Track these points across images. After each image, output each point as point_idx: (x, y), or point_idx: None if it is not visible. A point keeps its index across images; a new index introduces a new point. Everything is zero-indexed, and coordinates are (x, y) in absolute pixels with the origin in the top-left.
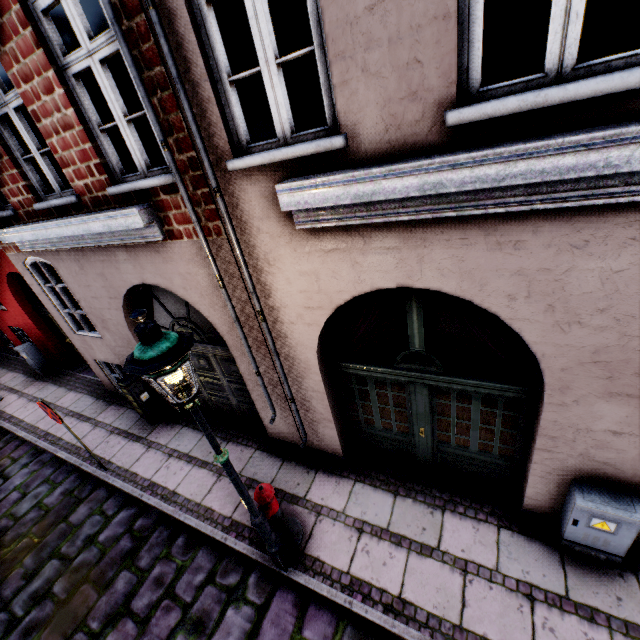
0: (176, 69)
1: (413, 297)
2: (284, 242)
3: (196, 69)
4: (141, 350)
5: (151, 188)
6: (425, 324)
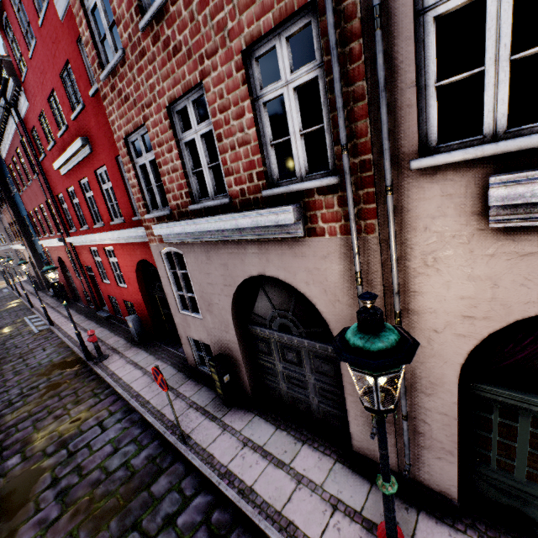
0: (385, 79)
1: None
2: (457, 242)
3: (403, 78)
4: (364, 339)
5: (306, 190)
6: None
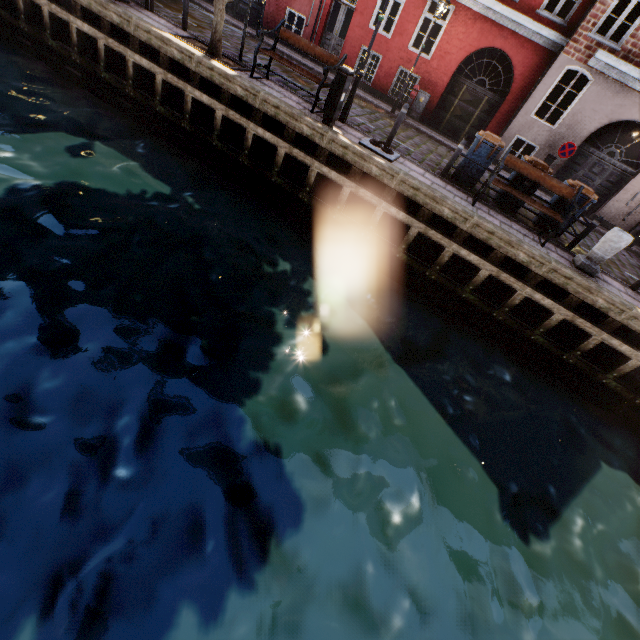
0: None
1: None
2: None
3: None
4: None
5: None
6: None
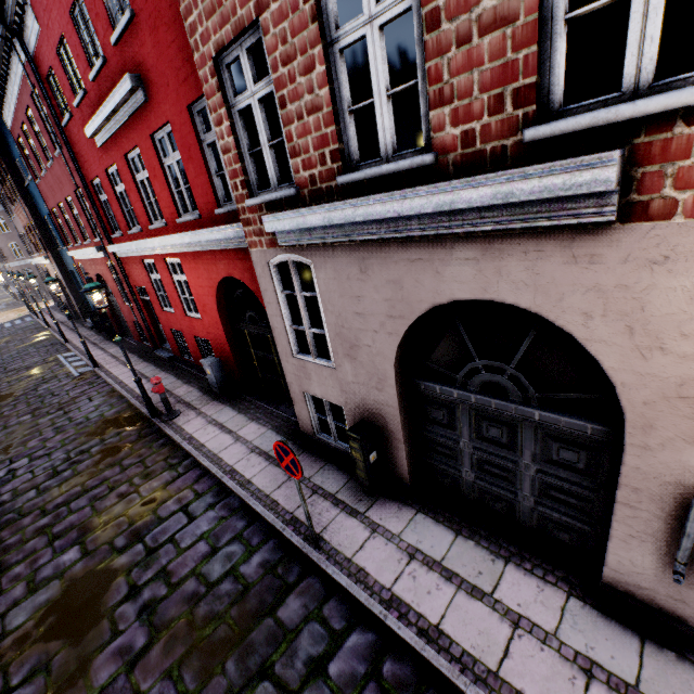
0: None
1: None
2: None
3: None
4: None
5: (652, 116)
6: None
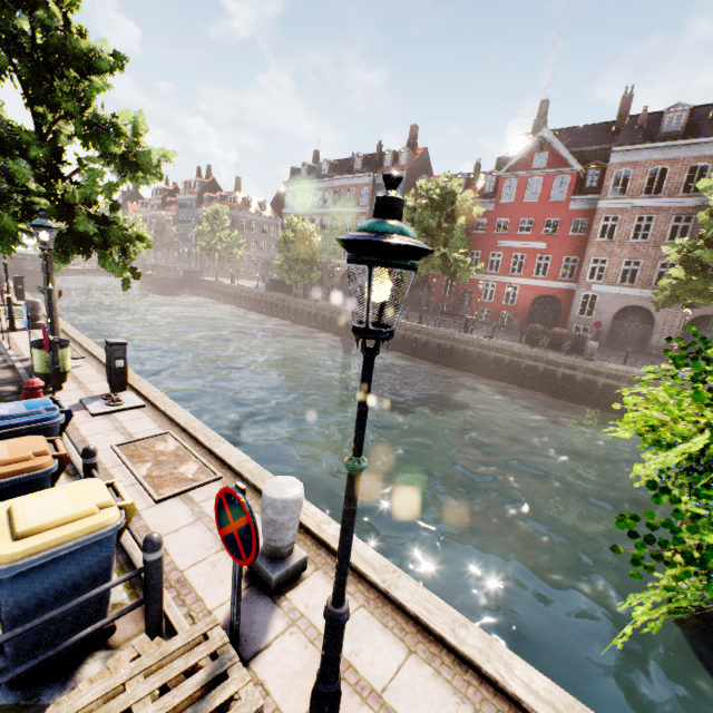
0: None
1: (712, 318)
2: None
3: None
4: None
5: None
6: (712, 324)
